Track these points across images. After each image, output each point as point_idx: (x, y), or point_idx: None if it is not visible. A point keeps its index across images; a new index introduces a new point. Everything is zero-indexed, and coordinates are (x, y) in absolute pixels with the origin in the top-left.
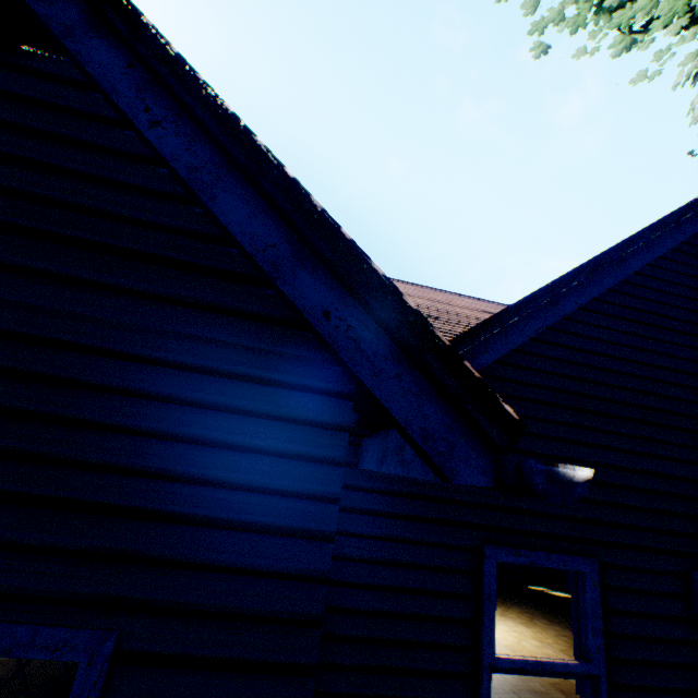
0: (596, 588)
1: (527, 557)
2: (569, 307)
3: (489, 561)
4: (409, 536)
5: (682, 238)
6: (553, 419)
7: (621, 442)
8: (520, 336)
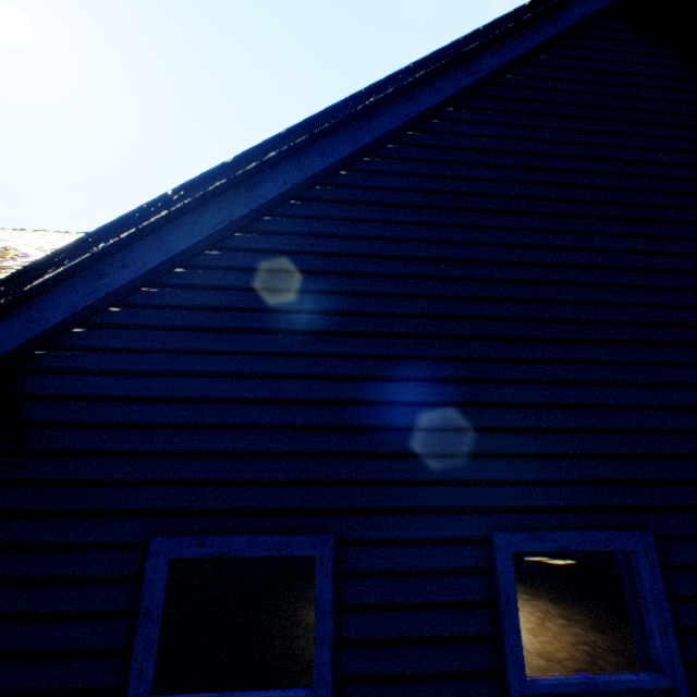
0: (327, 577)
1: (217, 547)
2: (274, 190)
3: (153, 559)
4: (39, 539)
5: (470, 79)
6: (290, 350)
7: (395, 367)
8: (186, 238)
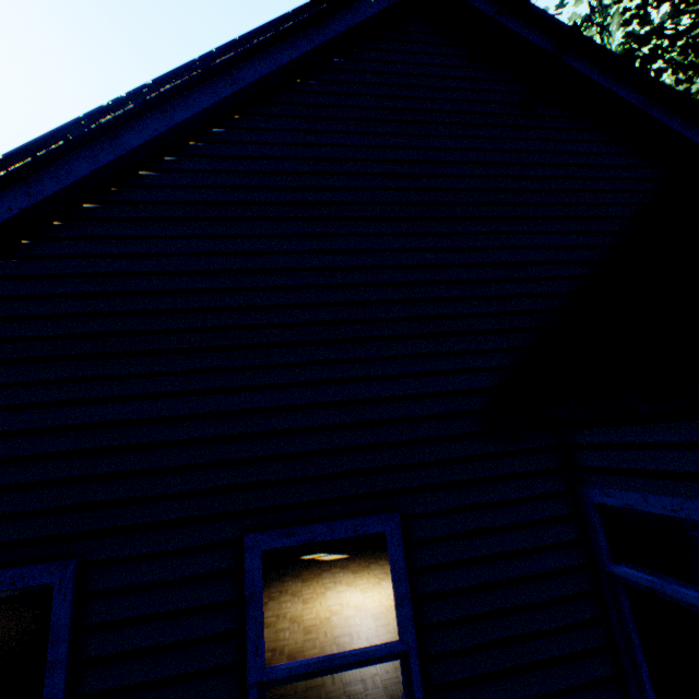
0: (64, 602)
1: None
2: None
3: None
4: None
5: (230, 90)
6: (44, 378)
7: (159, 384)
8: None
